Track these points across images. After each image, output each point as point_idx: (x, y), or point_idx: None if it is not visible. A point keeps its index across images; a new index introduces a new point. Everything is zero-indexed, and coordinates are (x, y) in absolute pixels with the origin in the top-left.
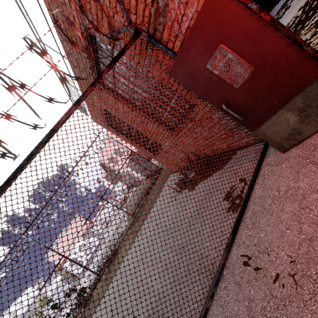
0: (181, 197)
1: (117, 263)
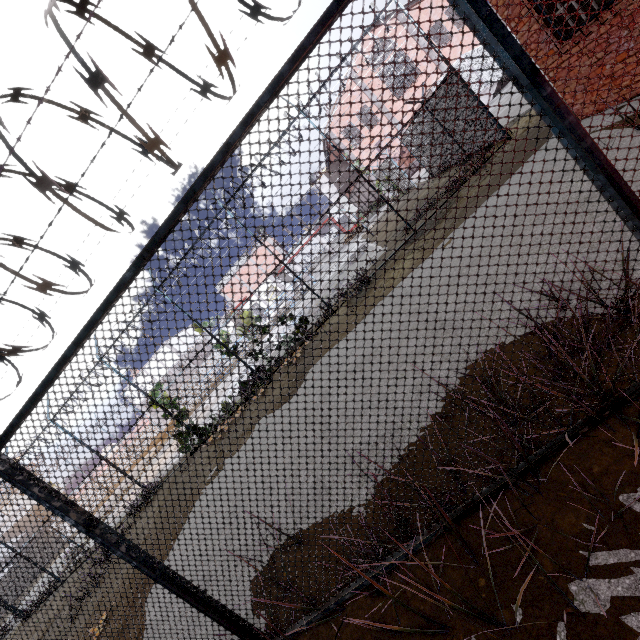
0: (639, 137)
1: (378, 290)
